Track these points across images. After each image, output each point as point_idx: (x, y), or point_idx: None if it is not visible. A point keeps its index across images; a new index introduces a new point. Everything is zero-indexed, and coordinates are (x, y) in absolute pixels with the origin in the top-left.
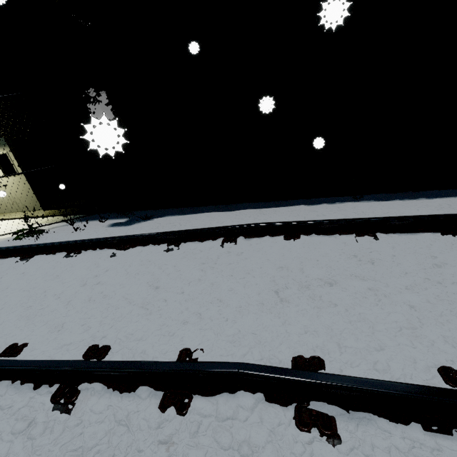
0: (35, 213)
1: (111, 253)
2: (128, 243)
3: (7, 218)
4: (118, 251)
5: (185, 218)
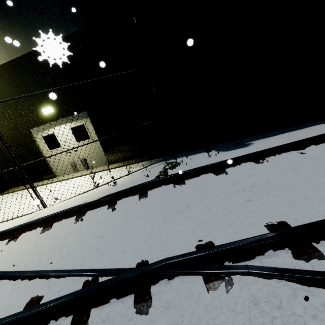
0: (105, 167)
1: (298, 153)
2: (300, 146)
3: (81, 175)
4: (301, 151)
5: (287, 135)
